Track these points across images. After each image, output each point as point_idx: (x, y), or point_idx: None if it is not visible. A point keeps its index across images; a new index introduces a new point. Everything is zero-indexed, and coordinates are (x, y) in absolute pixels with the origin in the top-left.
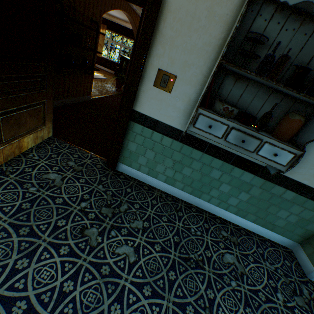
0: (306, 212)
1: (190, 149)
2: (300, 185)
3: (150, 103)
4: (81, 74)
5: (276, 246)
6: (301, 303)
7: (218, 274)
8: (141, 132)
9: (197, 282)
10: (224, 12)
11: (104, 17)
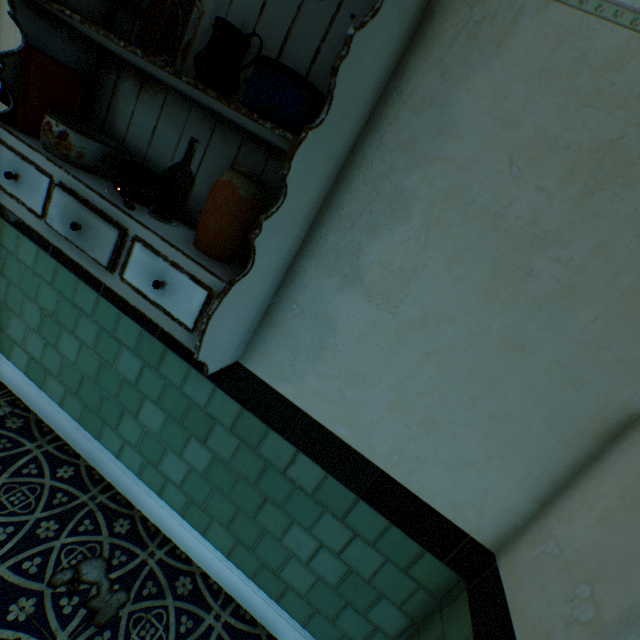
0: (361, 548)
1: (73, 280)
2: (332, 442)
3: None
4: None
5: None
6: None
7: None
8: None
9: None
10: None
11: None
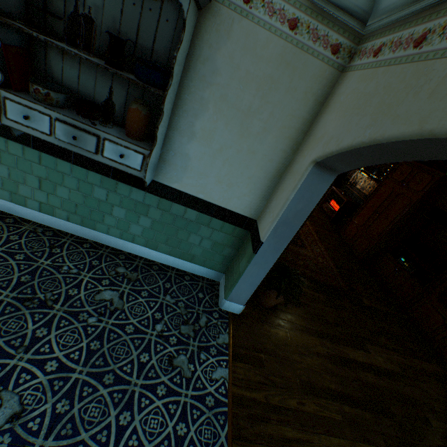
0: (216, 234)
1: (52, 159)
2: (198, 201)
3: None
4: None
5: (198, 280)
6: (187, 331)
7: (74, 311)
8: None
9: (28, 322)
10: None
11: None
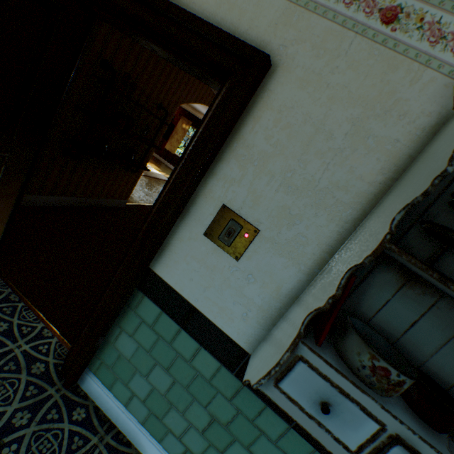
0: None
1: (257, 402)
2: None
3: (188, 267)
4: (120, 169)
5: None
6: None
7: None
8: (153, 321)
9: None
10: (390, 134)
11: (193, 113)
